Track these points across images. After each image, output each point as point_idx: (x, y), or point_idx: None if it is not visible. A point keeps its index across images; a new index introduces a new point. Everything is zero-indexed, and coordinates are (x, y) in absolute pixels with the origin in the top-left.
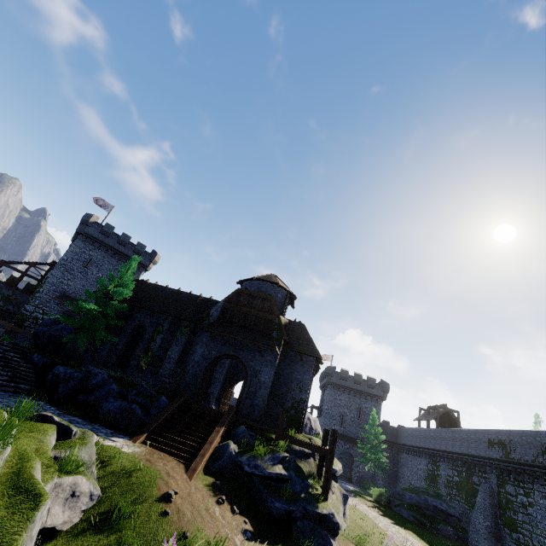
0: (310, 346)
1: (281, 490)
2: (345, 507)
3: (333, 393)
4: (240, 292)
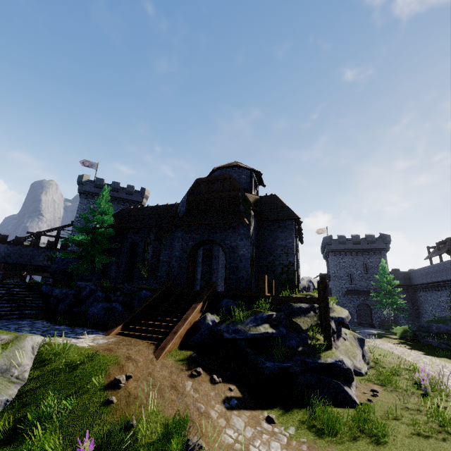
0: (285, 211)
1: (272, 349)
2: (363, 349)
3: (336, 258)
4: (198, 182)
